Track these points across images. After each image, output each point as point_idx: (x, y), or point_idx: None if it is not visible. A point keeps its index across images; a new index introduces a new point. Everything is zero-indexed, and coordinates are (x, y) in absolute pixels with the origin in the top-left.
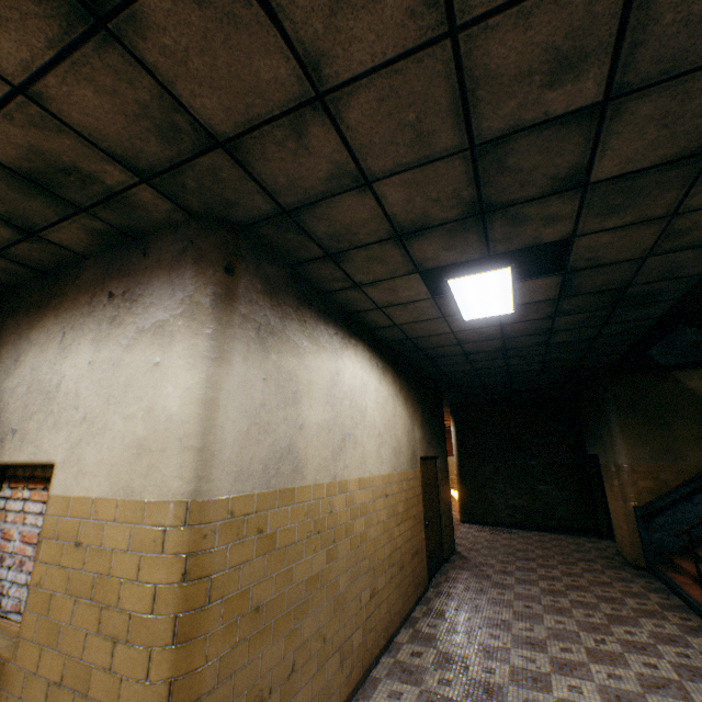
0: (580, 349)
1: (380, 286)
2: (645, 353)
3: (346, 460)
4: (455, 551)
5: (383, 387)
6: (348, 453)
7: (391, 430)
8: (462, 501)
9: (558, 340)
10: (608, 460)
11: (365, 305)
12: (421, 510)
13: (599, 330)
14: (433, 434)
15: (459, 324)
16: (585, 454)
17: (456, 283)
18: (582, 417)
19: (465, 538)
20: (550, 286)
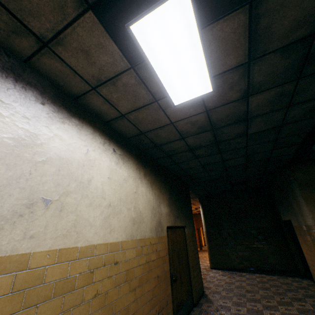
0: (271, 140)
1: (69, 46)
2: (311, 149)
3: (30, 228)
4: (204, 294)
5: (121, 169)
6: (39, 221)
7: (129, 203)
8: (210, 255)
9: (254, 130)
10: (300, 222)
11: (78, 84)
12: (167, 269)
13: (284, 115)
14: (181, 211)
15: (172, 111)
16: (280, 221)
17: (142, 34)
18: (275, 197)
19: (212, 281)
20: (238, 37)
